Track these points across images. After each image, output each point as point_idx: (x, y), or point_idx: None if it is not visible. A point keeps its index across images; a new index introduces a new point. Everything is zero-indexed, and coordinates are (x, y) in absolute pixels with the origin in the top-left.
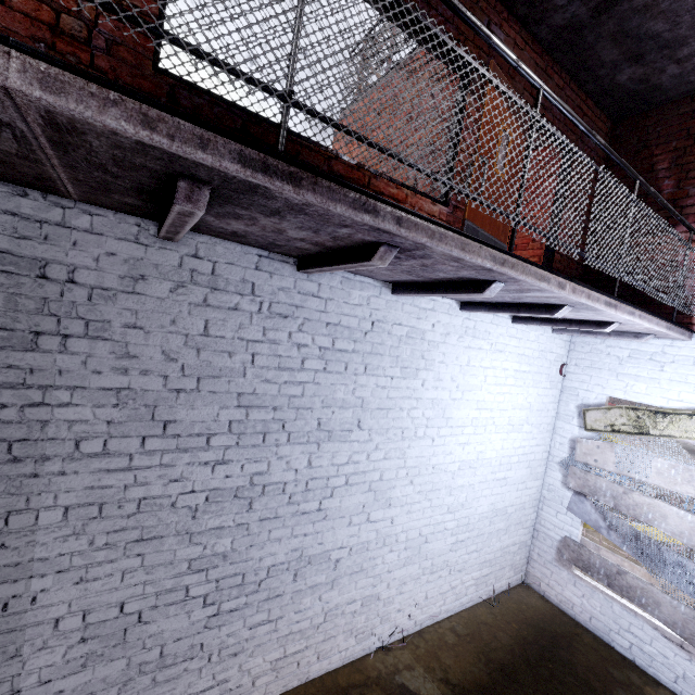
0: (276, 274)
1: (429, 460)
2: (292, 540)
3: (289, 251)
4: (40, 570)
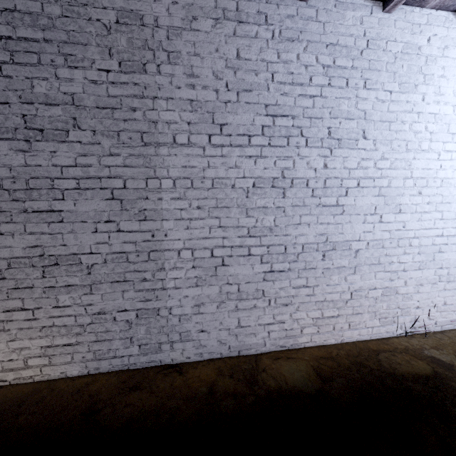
0: (281, 5)
1: (436, 174)
2: (318, 226)
3: None
4: (166, 217)
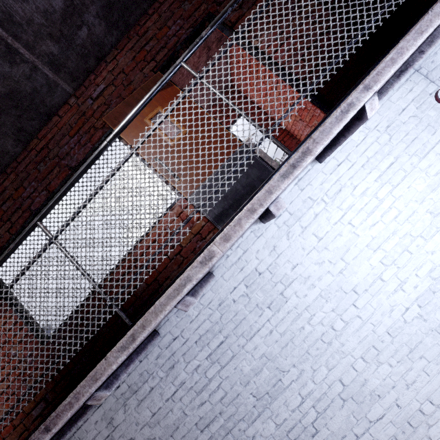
0: (148, 354)
1: (376, 333)
2: None
3: None
4: None
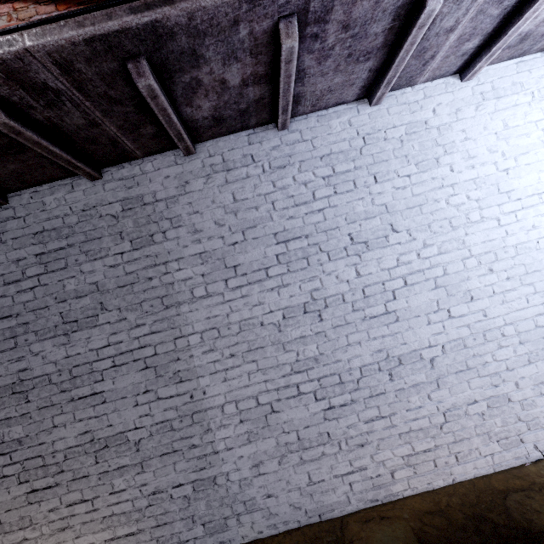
0: (264, 141)
1: (504, 243)
2: (372, 342)
3: (259, 114)
4: (201, 373)
